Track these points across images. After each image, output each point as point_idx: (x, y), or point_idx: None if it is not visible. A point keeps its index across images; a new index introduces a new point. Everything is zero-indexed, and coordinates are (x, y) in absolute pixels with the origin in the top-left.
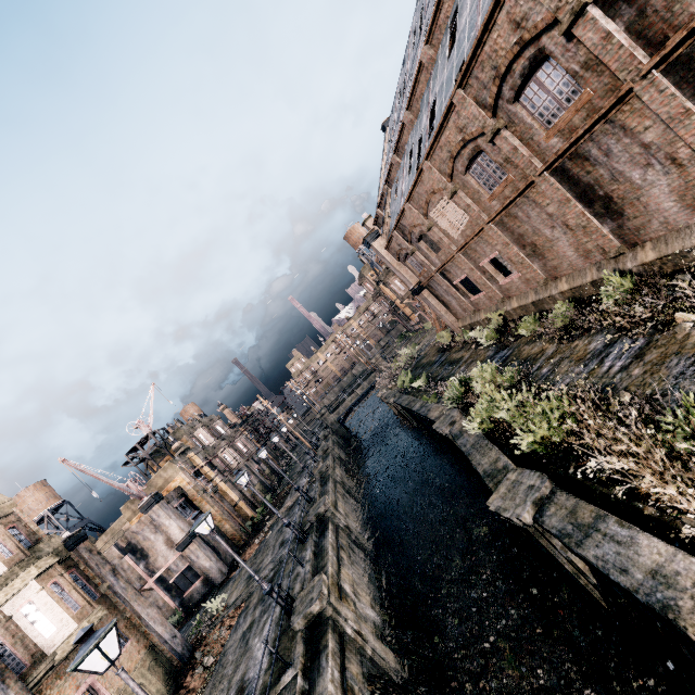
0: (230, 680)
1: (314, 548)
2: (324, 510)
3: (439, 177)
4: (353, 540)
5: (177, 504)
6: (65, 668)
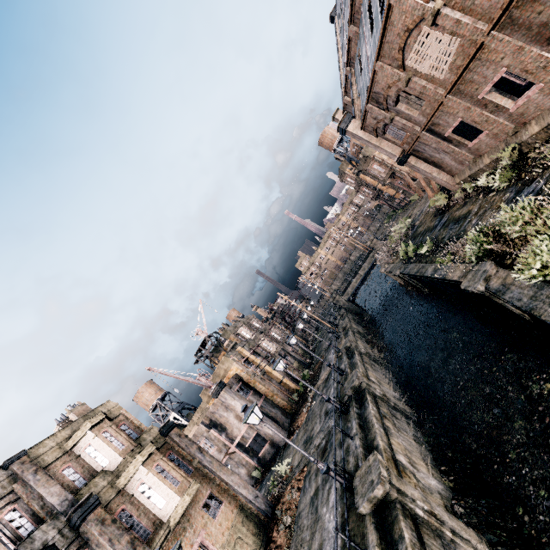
0: (309, 547)
1: (358, 421)
2: (358, 383)
3: (413, 3)
4: (392, 406)
5: (237, 388)
6: (179, 531)
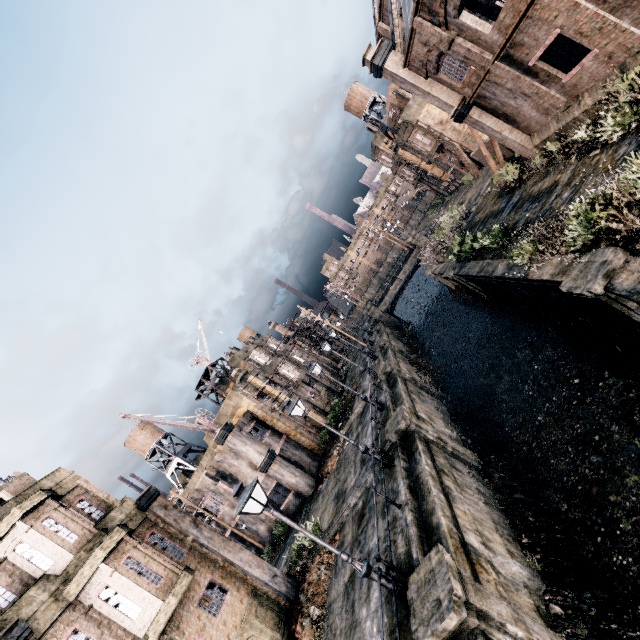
0: None
1: (407, 481)
2: (405, 426)
3: None
4: (450, 452)
5: (249, 429)
6: None
